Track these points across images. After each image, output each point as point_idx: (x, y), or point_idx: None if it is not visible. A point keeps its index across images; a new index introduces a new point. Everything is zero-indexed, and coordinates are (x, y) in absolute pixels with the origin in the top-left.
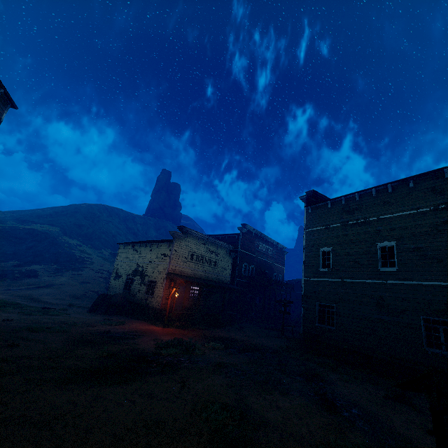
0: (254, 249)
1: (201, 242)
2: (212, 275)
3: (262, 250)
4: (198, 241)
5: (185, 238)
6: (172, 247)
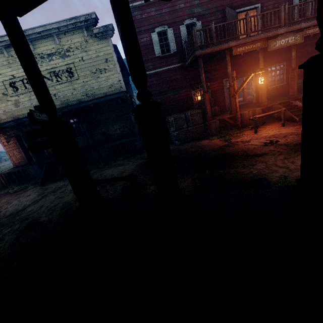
0: None
1: (14, 53)
2: (75, 95)
3: None
4: (6, 56)
5: None
6: None
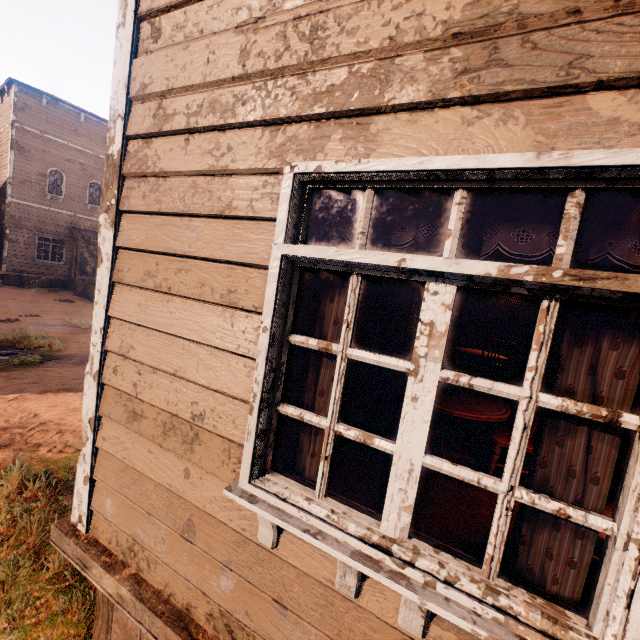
0: None
1: None
2: None
3: None
4: None
5: None
6: None
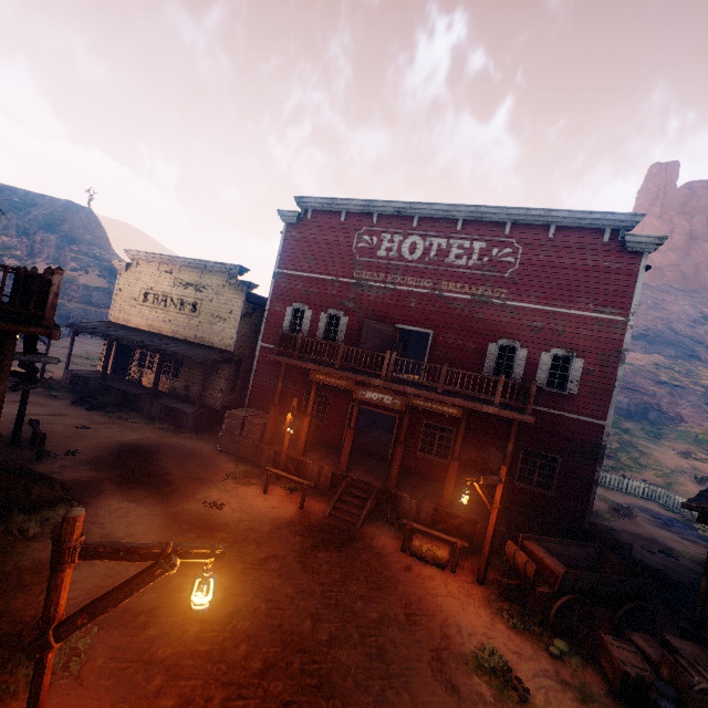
0: (349, 262)
1: (164, 270)
2: (186, 330)
3: (398, 258)
4: (157, 270)
5: (136, 268)
6: (116, 285)
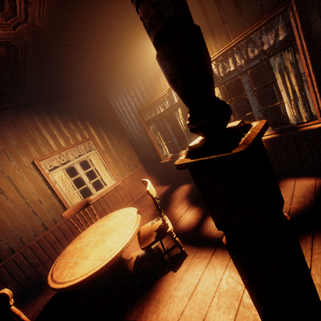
0: None
1: None
2: None
3: None
4: None
5: None
6: None
